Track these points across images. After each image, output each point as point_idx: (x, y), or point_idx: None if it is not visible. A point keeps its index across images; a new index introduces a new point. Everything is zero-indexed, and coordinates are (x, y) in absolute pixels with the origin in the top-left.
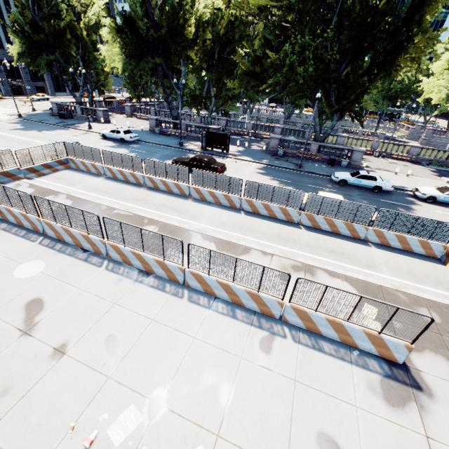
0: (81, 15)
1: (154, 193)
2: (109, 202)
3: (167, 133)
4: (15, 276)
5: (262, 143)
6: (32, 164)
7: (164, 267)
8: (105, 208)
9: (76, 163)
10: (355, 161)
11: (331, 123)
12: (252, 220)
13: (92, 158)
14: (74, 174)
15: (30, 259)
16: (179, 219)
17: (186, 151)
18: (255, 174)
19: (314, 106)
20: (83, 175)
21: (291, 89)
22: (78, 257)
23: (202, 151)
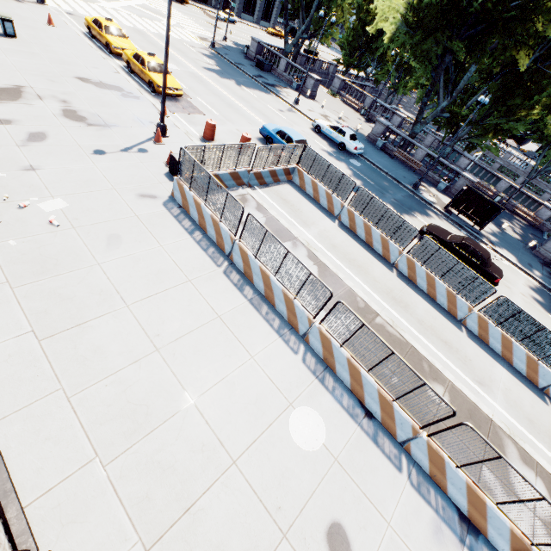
0: None
1: (411, 291)
2: (360, 288)
3: (390, 152)
4: (292, 438)
5: (516, 224)
6: (262, 168)
7: (520, 550)
8: (363, 304)
9: (303, 179)
10: None
11: None
12: None
13: (334, 188)
14: (299, 198)
15: (302, 401)
16: (464, 377)
17: (422, 203)
18: (532, 301)
19: None
20: (311, 206)
21: None
22: (363, 425)
23: (445, 214)
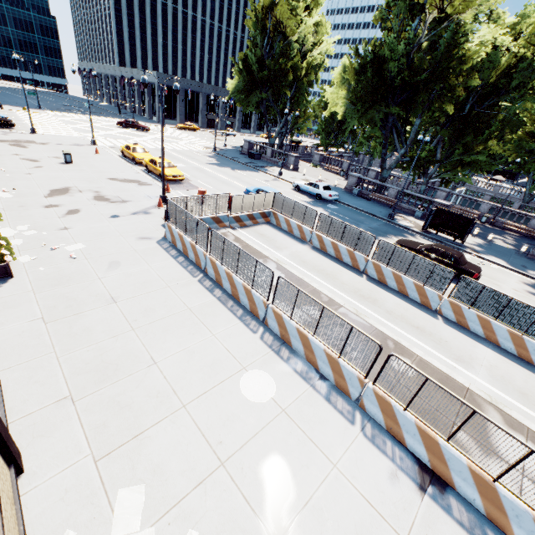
0: (305, 54)
1: (381, 290)
2: (326, 289)
3: (366, 196)
4: (242, 391)
5: (508, 237)
6: (240, 212)
7: (487, 492)
8: (326, 299)
9: (278, 218)
10: None
11: None
12: None
13: (302, 219)
14: (275, 232)
15: (255, 366)
16: (438, 355)
17: (399, 228)
18: (528, 295)
19: None
20: (285, 237)
21: None
22: (315, 386)
23: (423, 233)
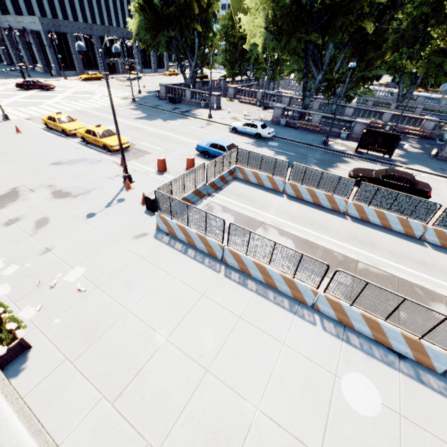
0: None
1: (370, 229)
2: (331, 244)
3: (292, 125)
4: (354, 409)
5: (412, 141)
6: (213, 177)
7: None
8: (341, 257)
9: (245, 173)
10: None
11: None
12: None
13: (272, 171)
14: (248, 189)
15: (342, 368)
16: None
17: (337, 154)
18: None
19: None
20: (260, 192)
21: None
22: (403, 370)
23: (358, 155)
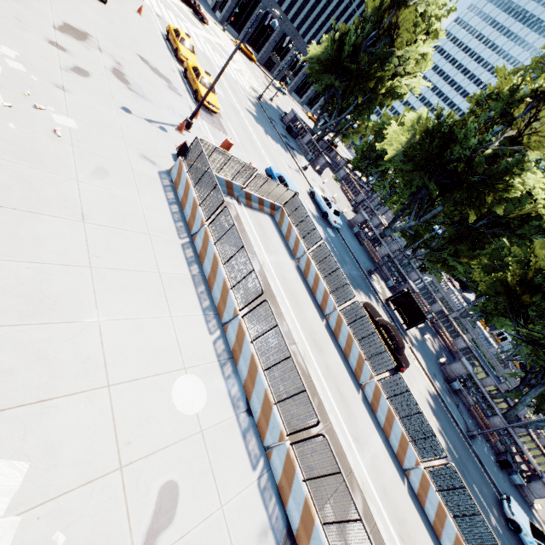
0: (396, 74)
1: (331, 342)
2: (290, 318)
3: (361, 240)
4: (172, 394)
5: (436, 342)
6: (254, 192)
7: None
8: (286, 329)
9: (283, 218)
10: (530, 490)
11: (543, 423)
12: (414, 515)
13: (304, 235)
14: (273, 230)
15: (196, 371)
16: (344, 428)
17: (370, 288)
18: (426, 402)
19: (540, 385)
20: (280, 241)
21: (541, 352)
22: (240, 417)
23: (385, 304)
